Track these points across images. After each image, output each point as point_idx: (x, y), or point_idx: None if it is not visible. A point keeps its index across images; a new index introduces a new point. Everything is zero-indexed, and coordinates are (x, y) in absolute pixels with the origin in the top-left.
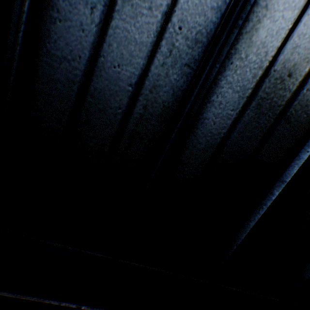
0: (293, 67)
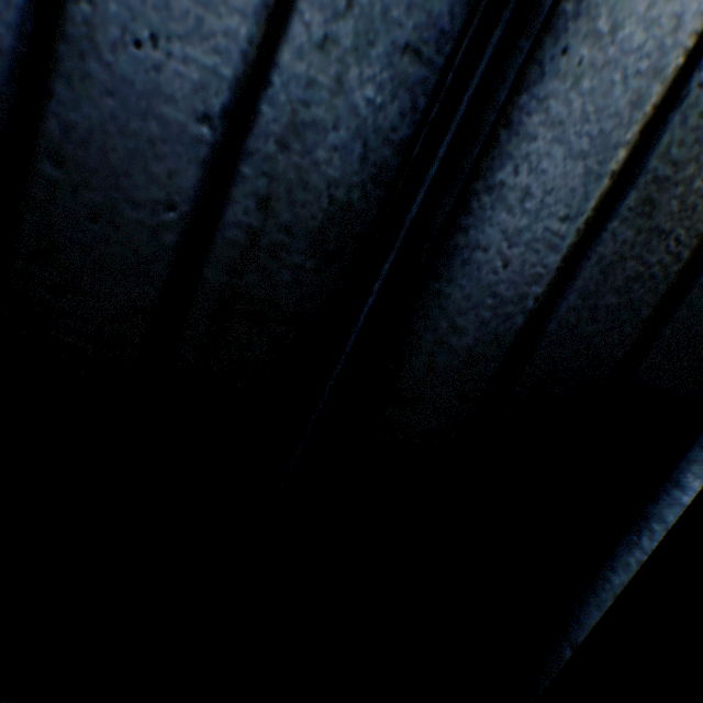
0: None
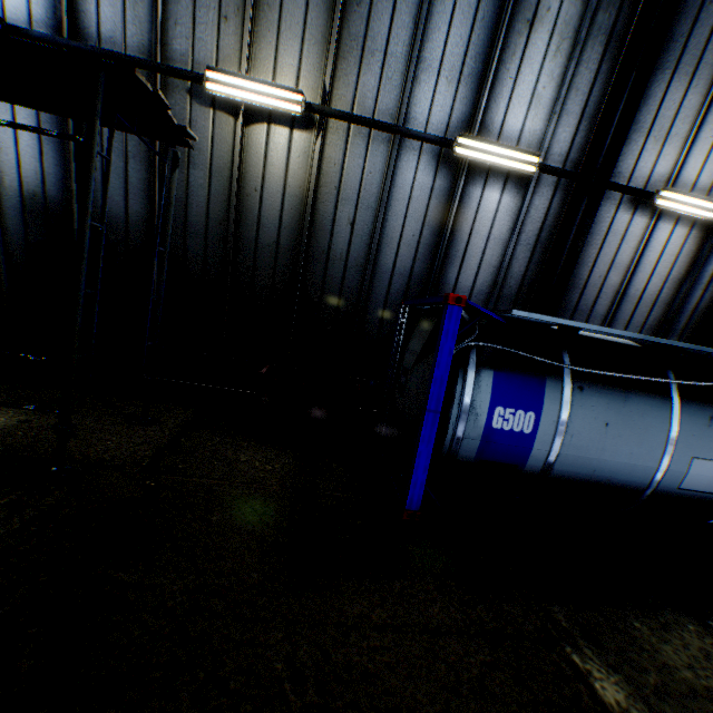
0: (36, 192)
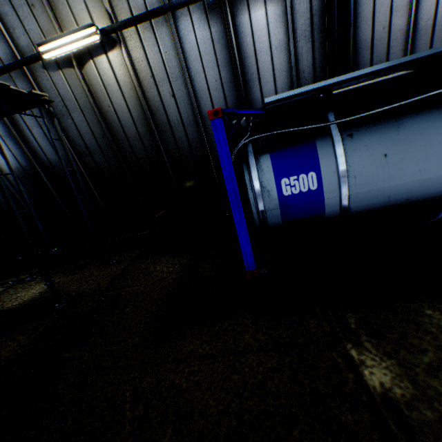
0: (18, 167)
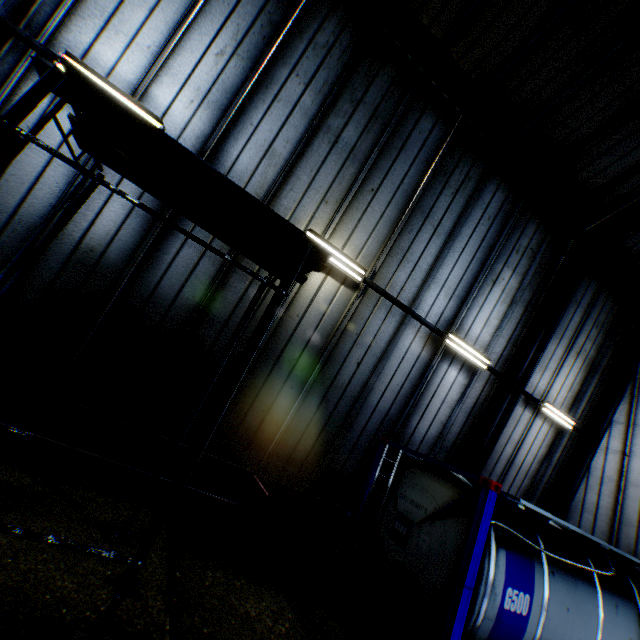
0: (94, 248)
